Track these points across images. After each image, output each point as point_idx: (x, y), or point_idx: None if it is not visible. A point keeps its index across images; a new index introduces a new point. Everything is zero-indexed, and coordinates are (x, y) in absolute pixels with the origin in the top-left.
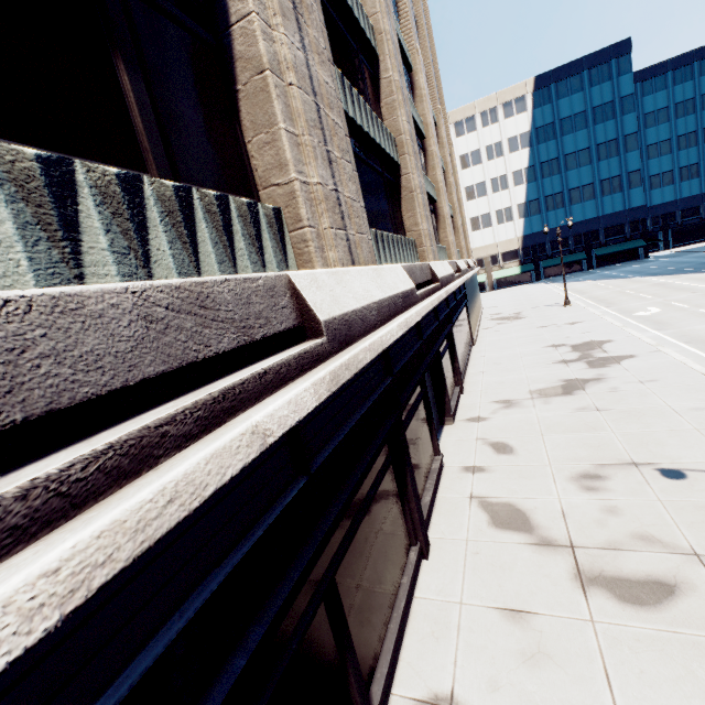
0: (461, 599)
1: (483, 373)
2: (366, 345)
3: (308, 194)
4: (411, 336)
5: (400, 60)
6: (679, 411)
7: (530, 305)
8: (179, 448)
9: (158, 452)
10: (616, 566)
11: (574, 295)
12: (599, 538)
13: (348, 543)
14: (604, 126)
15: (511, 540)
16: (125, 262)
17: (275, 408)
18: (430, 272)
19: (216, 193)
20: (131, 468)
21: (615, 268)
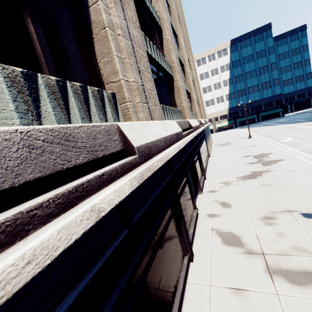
0: (210, 283)
1: (214, 170)
2: (158, 158)
3: (129, 86)
4: (181, 153)
5: (171, 31)
6: (307, 185)
7: (233, 138)
8: (44, 223)
9: (28, 227)
10: (286, 264)
11: (253, 133)
12: (276, 249)
13: (152, 260)
14: (261, 60)
15: (233, 251)
16: (25, 117)
17: (106, 194)
18: (188, 124)
19: (80, 84)
20: (7, 240)
21: (270, 121)
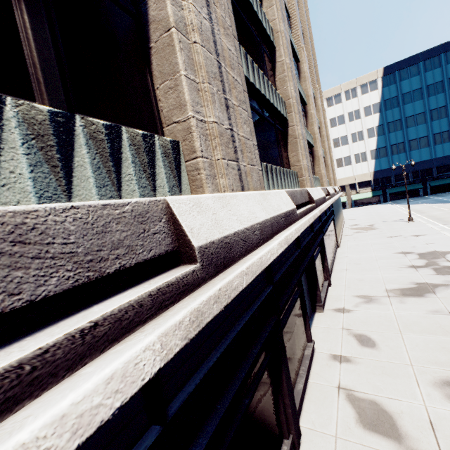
0: None
1: (346, 271)
2: (243, 268)
3: (204, 130)
4: (291, 246)
5: (290, 50)
6: None
7: (380, 220)
8: None
9: None
10: None
11: (415, 214)
12: None
13: None
14: (435, 97)
15: (380, 446)
16: None
17: (77, 398)
18: (307, 195)
19: (106, 122)
20: None
21: (445, 195)
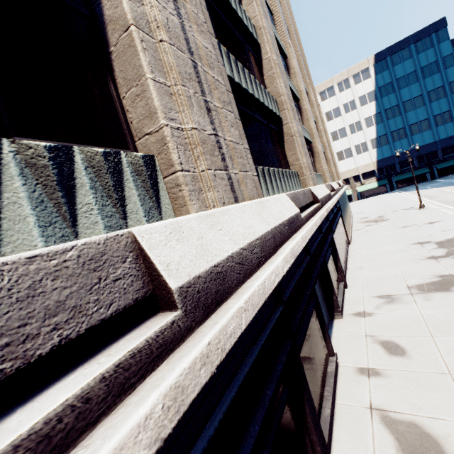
0: None
1: (361, 269)
2: (240, 304)
3: (182, 139)
4: (299, 254)
5: (276, 46)
6: None
7: (390, 210)
8: None
9: None
10: None
11: (425, 200)
12: None
13: None
14: (431, 78)
15: None
16: None
17: None
18: (311, 195)
19: (50, 144)
20: None
21: None
